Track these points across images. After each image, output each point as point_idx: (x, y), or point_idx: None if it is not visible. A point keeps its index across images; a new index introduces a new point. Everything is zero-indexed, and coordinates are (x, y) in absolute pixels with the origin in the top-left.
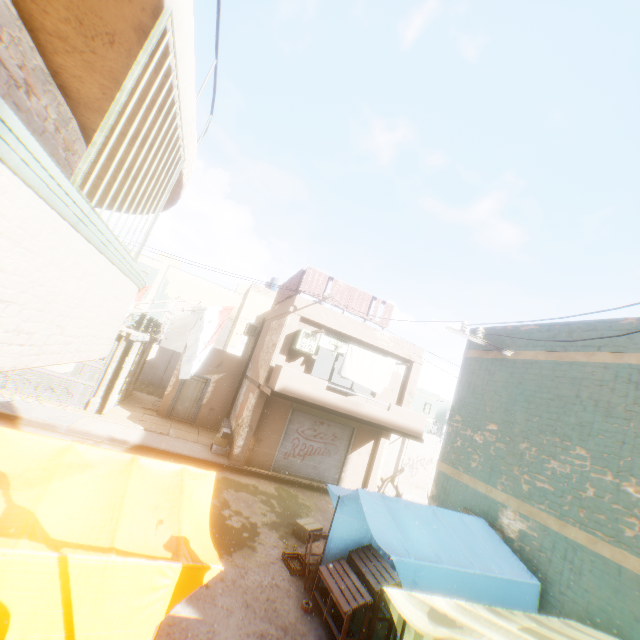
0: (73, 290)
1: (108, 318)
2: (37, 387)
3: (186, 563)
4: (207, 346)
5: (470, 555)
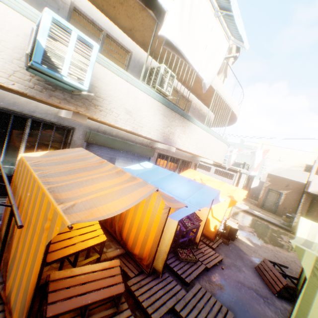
0: (207, 143)
1: (217, 151)
2: None
3: (231, 199)
4: (257, 164)
5: None
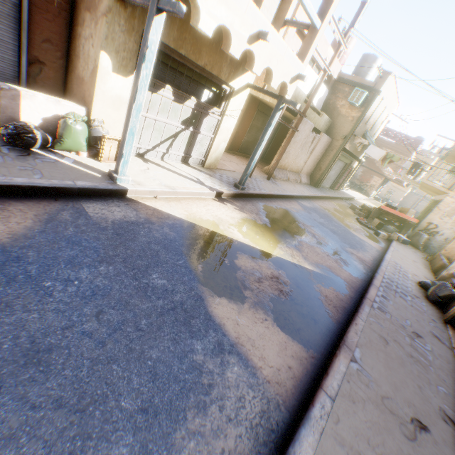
0: None
1: None
2: None
3: None
4: None
5: None
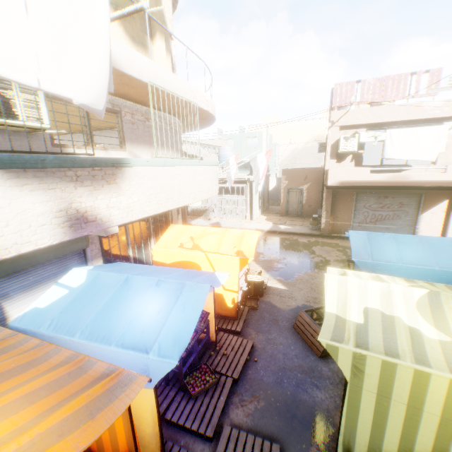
0: (177, 182)
1: (201, 183)
2: (225, 214)
3: (240, 257)
4: (264, 176)
5: (438, 261)
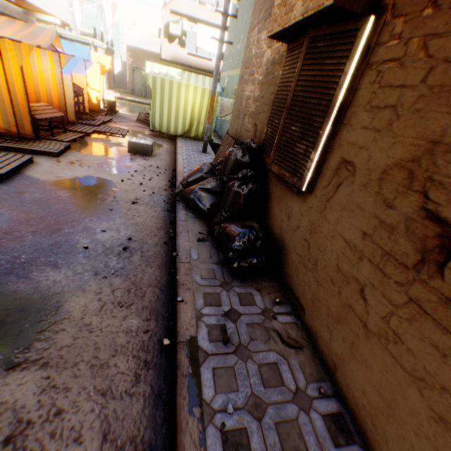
0: None
1: (60, 4)
2: None
3: (100, 65)
4: (111, 27)
5: None
